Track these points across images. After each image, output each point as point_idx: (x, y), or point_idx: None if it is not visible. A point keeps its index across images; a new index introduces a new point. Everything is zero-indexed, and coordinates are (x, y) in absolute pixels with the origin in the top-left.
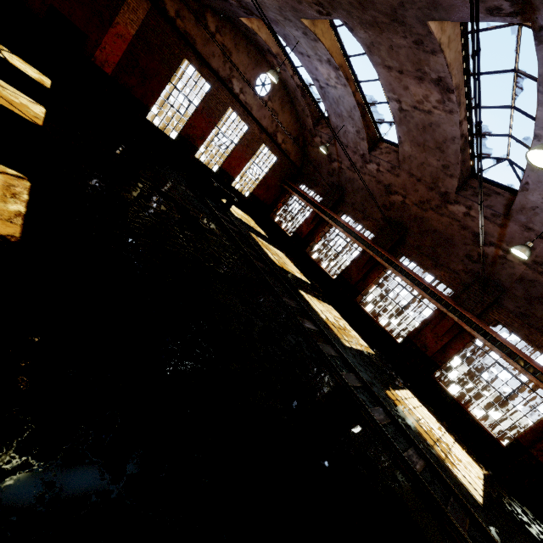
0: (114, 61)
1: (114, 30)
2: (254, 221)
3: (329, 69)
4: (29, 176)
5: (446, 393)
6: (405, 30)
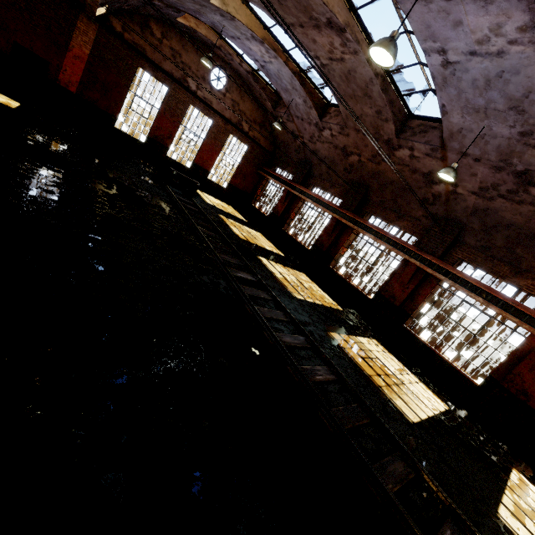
0: (77, 80)
1: (71, 53)
2: (235, 209)
3: (258, 46)
4: None
5: (418, 340)
6: None
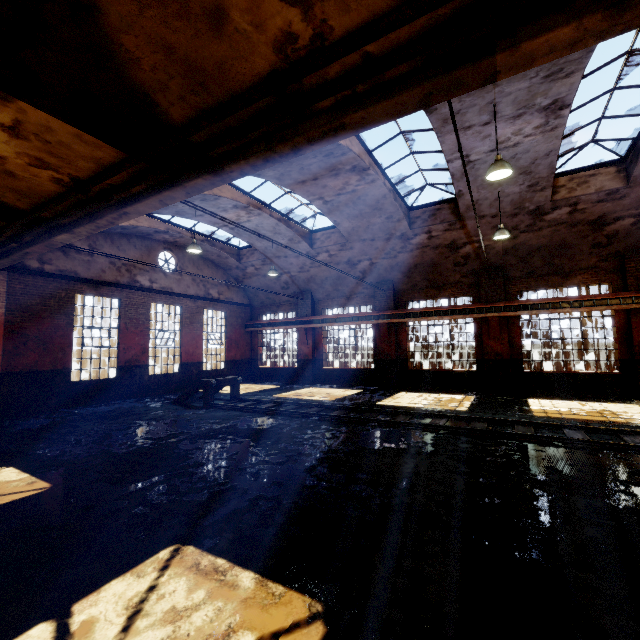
0: None
1: None
2: (249, 384)
3: (237, 212)
4: (174, 541)
5: (547, 374)
6: (315, 153)
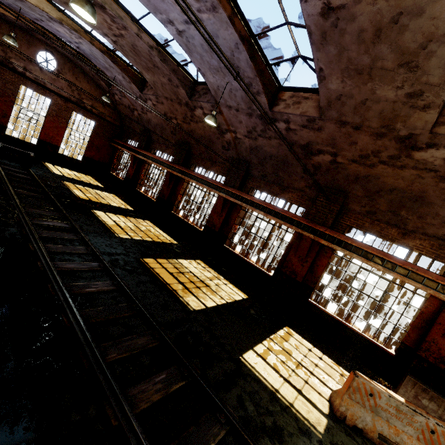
0: None
1: None
2: (94, 178)
3: (61, 27)
4: None
5: (234, 254)
6: None
